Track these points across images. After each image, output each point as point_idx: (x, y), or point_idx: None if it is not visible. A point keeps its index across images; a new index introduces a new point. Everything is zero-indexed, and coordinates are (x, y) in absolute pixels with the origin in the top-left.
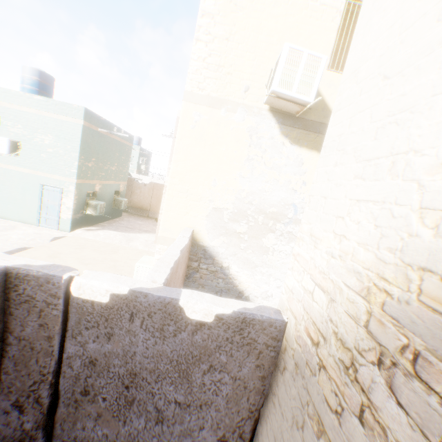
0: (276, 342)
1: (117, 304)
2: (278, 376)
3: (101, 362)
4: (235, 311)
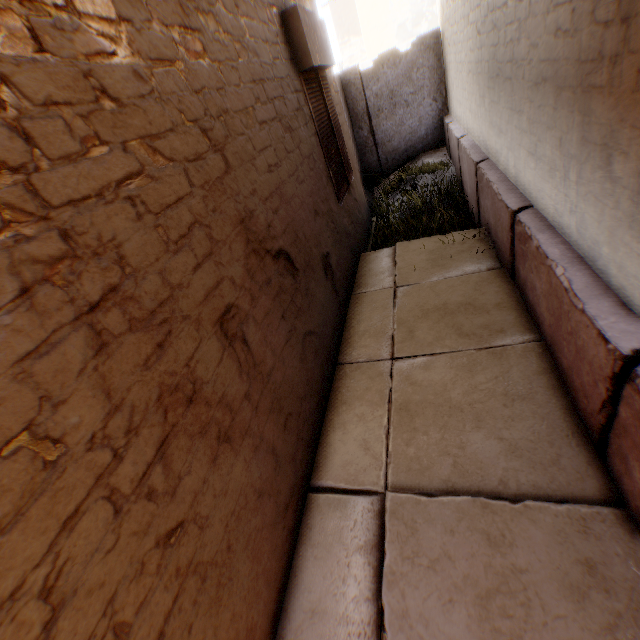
0: (438, 41)
1: (376, 65)
2: (443, 54)
3: (379, 94)
4: (417, 38)
